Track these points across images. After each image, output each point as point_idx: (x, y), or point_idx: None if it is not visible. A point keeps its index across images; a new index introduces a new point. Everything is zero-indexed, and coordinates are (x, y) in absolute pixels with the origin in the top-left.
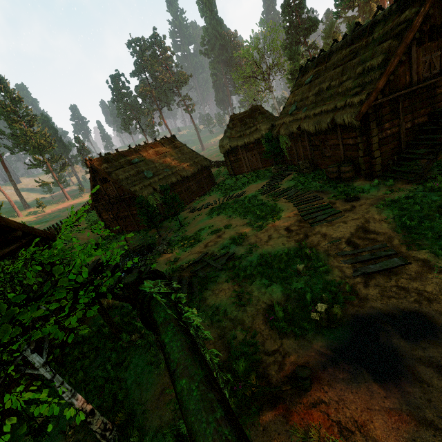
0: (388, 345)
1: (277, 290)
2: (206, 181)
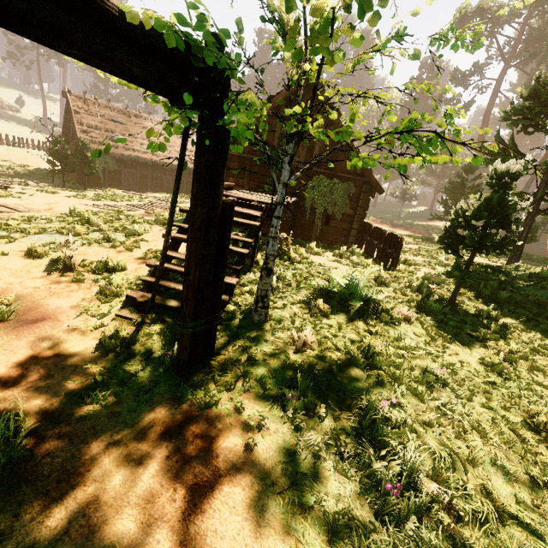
0: None
1: None
2: (189, 186)
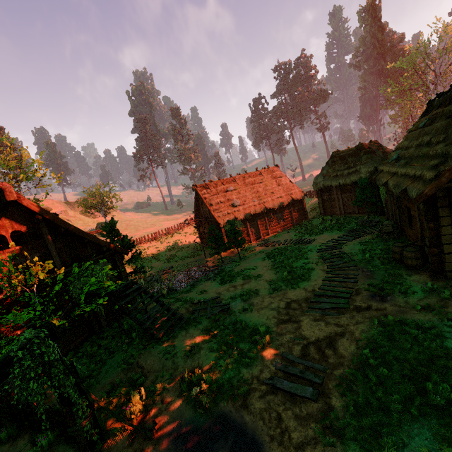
0: (213, 451)
1: (212, 358)
2: (296, 214)
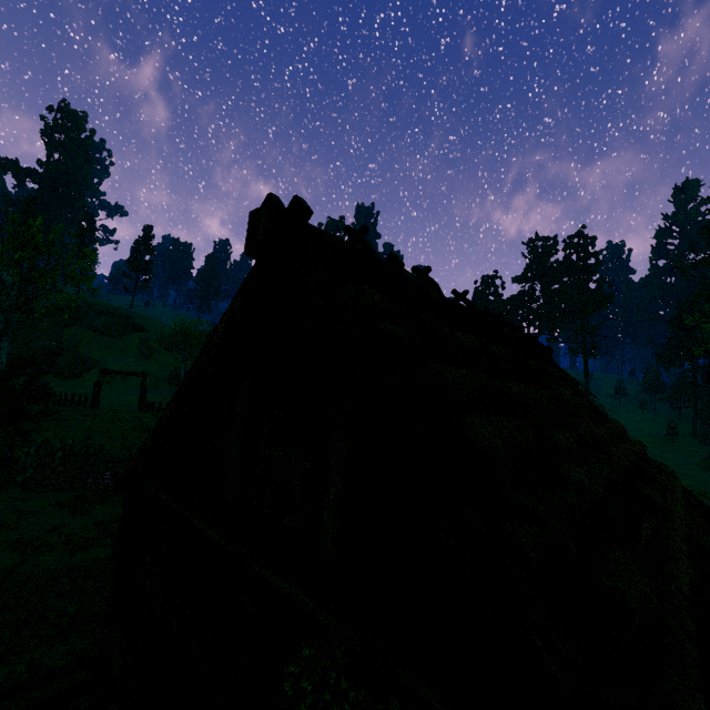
0: None
1: None
2: None
